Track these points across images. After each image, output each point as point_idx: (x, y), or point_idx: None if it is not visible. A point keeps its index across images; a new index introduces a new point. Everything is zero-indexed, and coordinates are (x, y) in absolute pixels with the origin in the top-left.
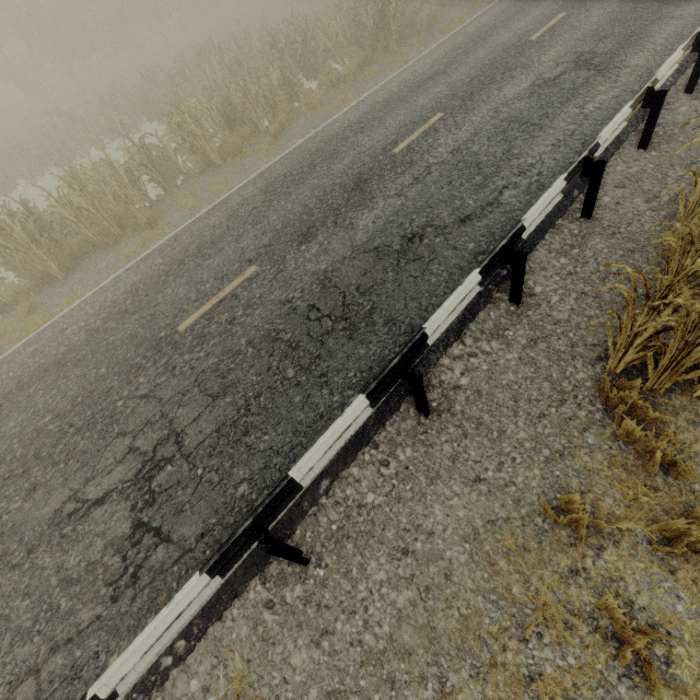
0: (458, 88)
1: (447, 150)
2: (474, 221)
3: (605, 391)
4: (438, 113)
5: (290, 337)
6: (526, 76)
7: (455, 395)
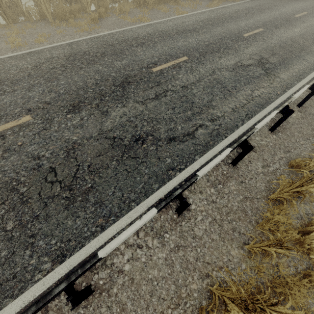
0: (201, 45)
1: (181, 84)
2: (176, 143)
3: (201, 313)
4: (185, 56)
5: (25, 191)
6: (234, 56)
7: (117, 278)
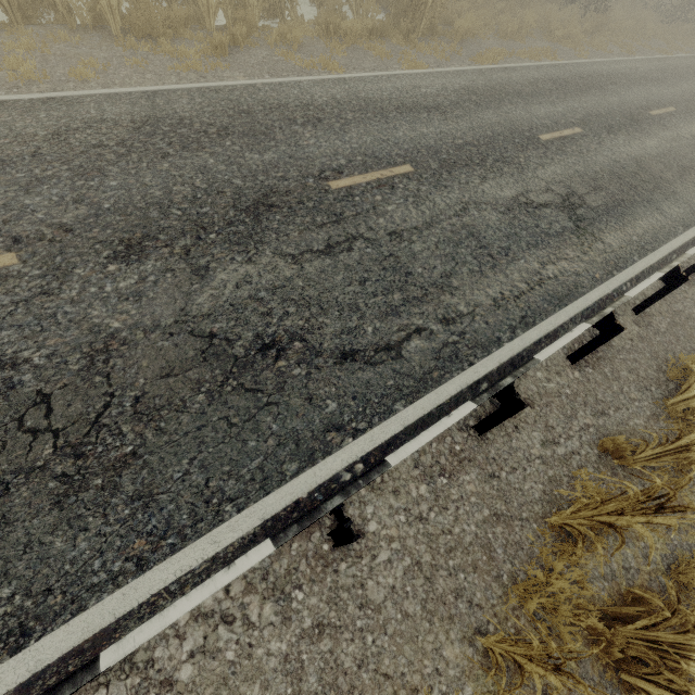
0: (446, 145)
1: (388, 227)
2: (356, 365)
3: None
4: (408, 163)
5: None
6: (515, 181)
7: None
